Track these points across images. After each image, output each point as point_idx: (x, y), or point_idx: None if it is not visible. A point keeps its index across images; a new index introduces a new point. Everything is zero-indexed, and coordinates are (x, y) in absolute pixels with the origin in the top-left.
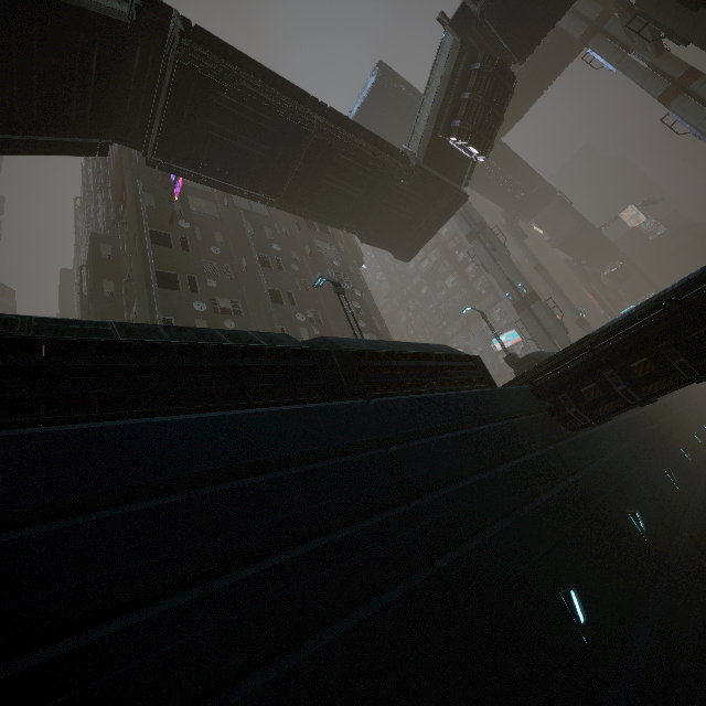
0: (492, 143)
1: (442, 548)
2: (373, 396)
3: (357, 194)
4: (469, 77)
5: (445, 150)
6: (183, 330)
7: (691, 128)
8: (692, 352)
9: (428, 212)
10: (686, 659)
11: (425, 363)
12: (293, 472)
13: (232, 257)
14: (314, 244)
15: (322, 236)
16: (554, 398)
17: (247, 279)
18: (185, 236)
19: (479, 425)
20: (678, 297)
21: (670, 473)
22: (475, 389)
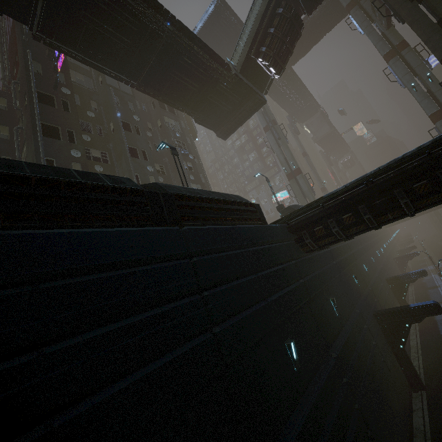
0: (284, 67)
1: (218, 321)
2: (186, 225)
3: (194, 88)
4: (274, 18)
5: (254, 67)
6: (44, 167)
7: (398, 79)
8: (375, 212)
9: (240, 108)
10: (347, 376)
11: (223, 206)
12: (119, 273)
13: (103, 121)
14: (164, 119)
15: (170, 115)
16: (299, 233)
17: (113, 138)
18: (66, 100)
19: (252, 247)
20: (373, 179)
21: (355, 278)
22: (253, 225)
